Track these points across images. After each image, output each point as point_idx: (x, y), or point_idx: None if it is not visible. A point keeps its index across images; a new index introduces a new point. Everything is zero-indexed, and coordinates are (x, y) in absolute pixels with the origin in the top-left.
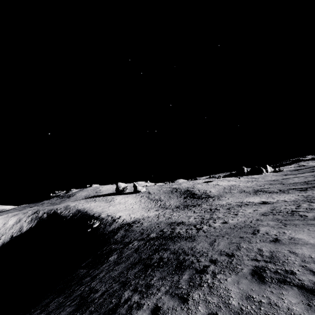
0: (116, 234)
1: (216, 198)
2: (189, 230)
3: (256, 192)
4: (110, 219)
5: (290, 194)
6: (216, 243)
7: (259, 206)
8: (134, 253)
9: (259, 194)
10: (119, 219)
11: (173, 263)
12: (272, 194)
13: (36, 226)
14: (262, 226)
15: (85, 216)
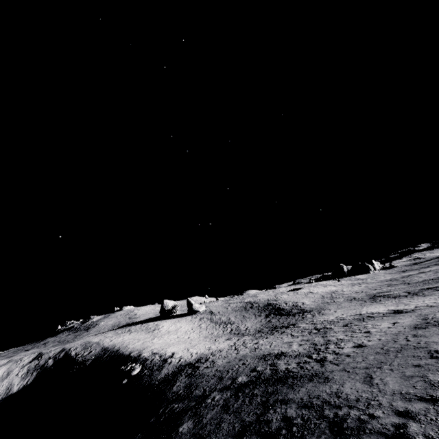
0: (174, 384)
1: (316, 312)
2: (304, 363)
3: (373, 298)
4: (158, 360)
5: (429, 296)
6: (377, 381)
7: (396, 317)
8: (224, 414)
9: (379, 301)
10: (173, 357)
11: (322, 426)
12: (400, 298)
13: (34, 381)
14: (435, 344)
15: (117, 357)
